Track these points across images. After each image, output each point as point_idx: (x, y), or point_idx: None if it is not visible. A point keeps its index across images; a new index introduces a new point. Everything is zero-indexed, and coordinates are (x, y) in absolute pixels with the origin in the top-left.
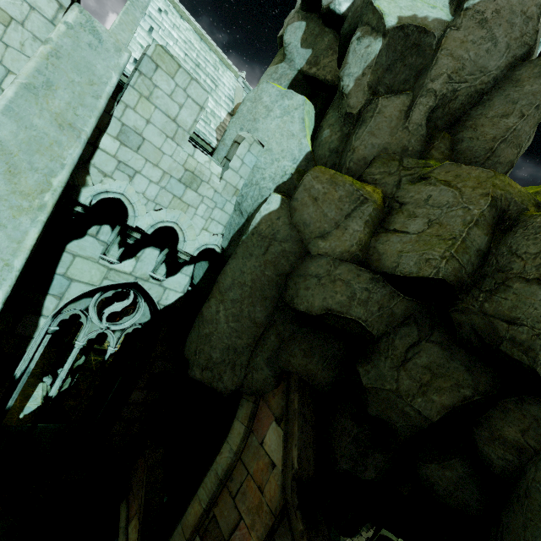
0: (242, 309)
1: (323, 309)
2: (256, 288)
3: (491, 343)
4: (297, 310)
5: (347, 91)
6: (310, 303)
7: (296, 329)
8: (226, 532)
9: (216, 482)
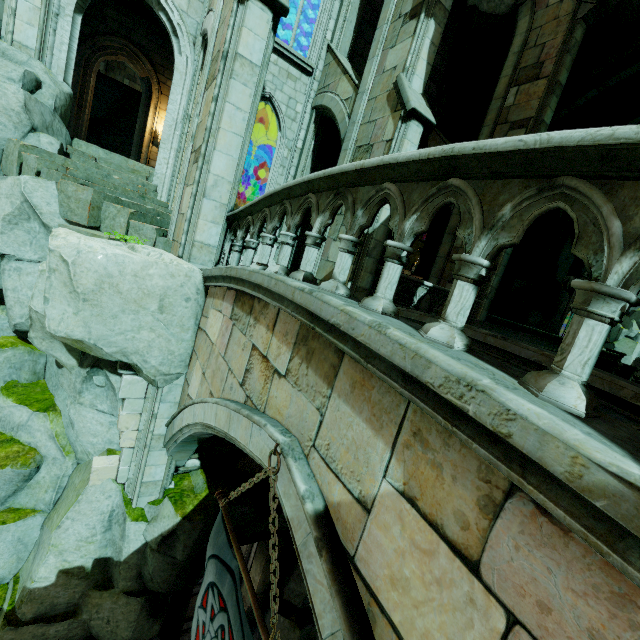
0: None
1: None
2: None
3: None
4: None
5: None
6: None
7: None
8: (534, 61)
9: (516, 55)
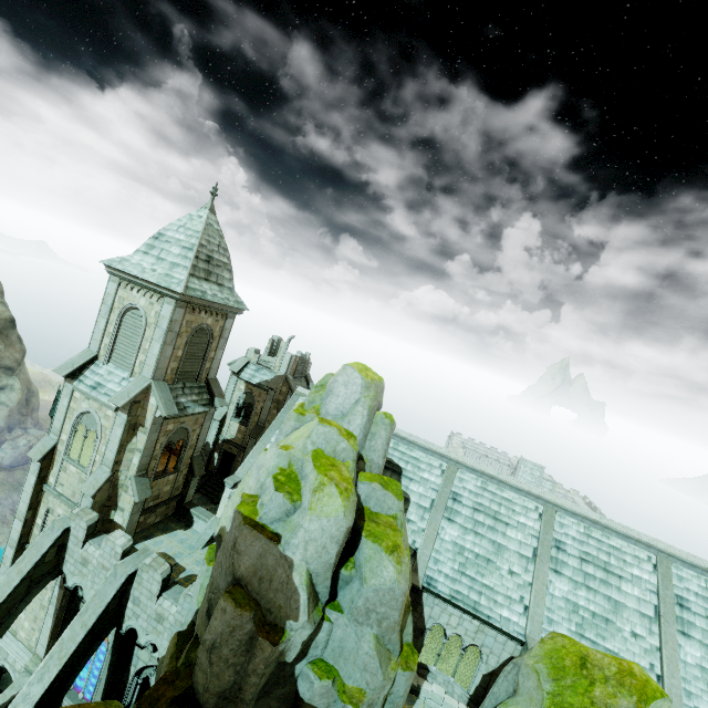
0: None
1: None
2: None
3: None
4: None
5: None
6: None
7: None
8: None
9: None
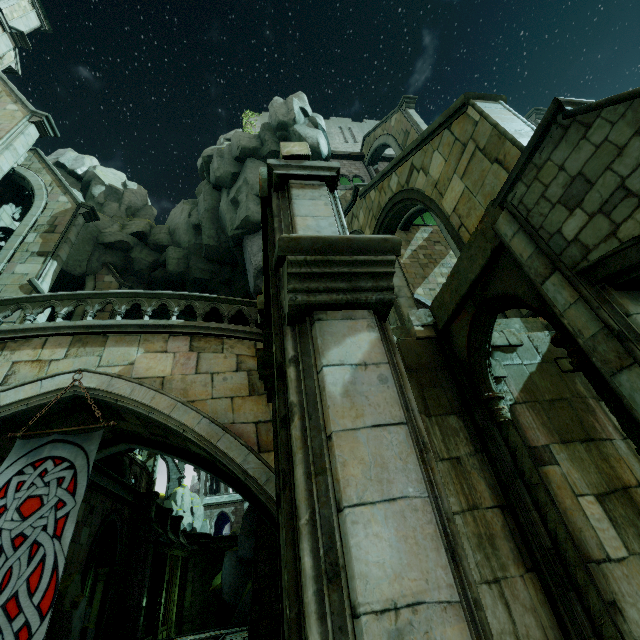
0: (80, 247)
1: (116, 240)
2: (85, 241)
3: (157, 245)
4: (106, 243)
5: (96, 197)
6: (110, 240)
7: (105, 251)
8: None
9: None
